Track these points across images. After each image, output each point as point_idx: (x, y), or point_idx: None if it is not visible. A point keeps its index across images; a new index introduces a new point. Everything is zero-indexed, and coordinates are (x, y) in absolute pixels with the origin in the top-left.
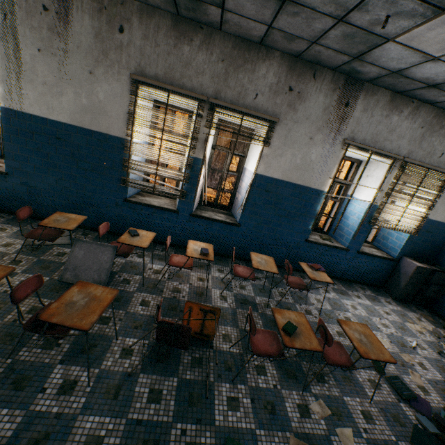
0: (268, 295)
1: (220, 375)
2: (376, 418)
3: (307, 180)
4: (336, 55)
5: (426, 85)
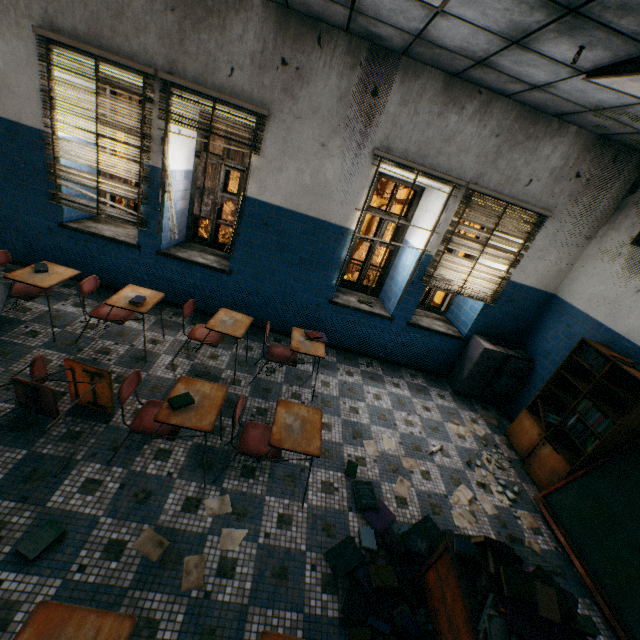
0: (248, 369)
1: (96, 454)
2: (297, 525)
3: (324, 211)
4: (327, 3)
5: (474, 62)
